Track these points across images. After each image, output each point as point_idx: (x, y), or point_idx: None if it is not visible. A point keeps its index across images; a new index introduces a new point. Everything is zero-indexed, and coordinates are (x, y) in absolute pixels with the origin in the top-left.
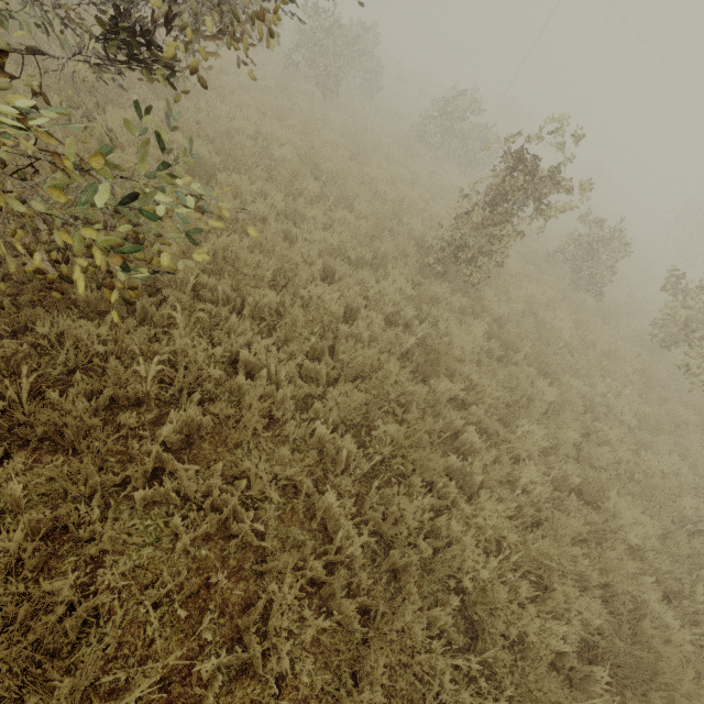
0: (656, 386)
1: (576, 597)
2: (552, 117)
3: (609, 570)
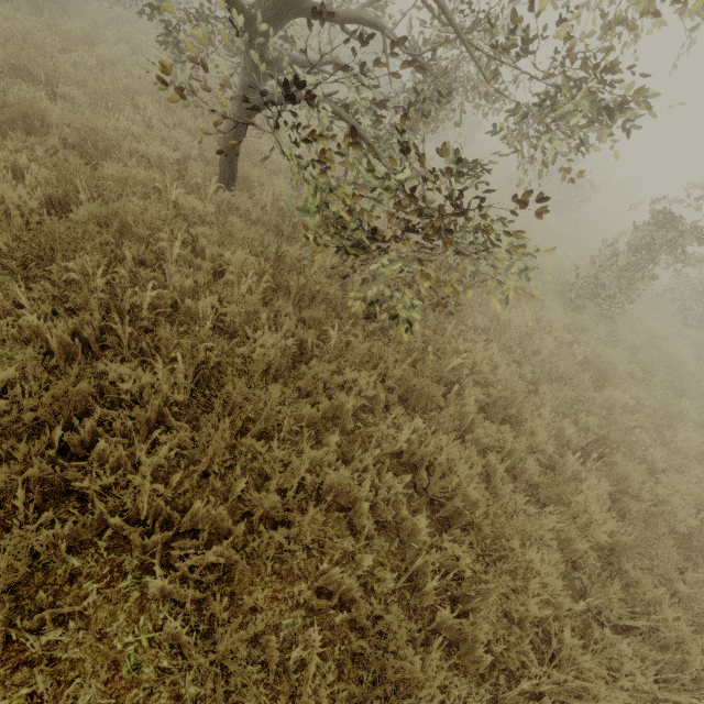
0: None
1: None
2: (695, 185)
3: None
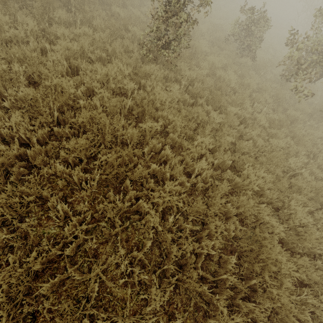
0: (282, 103)
1: (226, 222)
2: None
3: (243, 205)
